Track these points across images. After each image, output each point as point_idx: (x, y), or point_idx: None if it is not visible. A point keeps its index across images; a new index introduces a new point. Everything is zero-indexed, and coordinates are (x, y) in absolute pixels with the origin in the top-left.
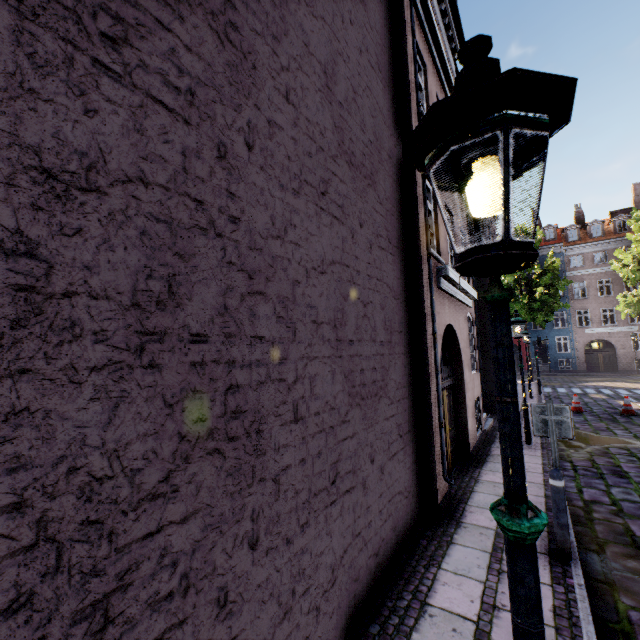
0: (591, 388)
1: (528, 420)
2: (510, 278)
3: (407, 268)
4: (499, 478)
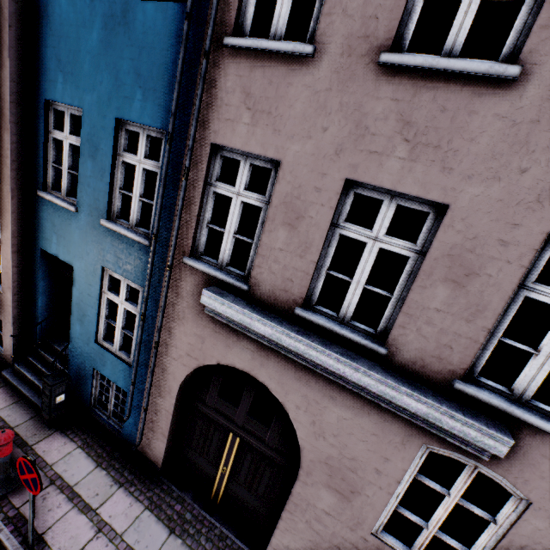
0: None
1: None
2: None
3: None
4: None
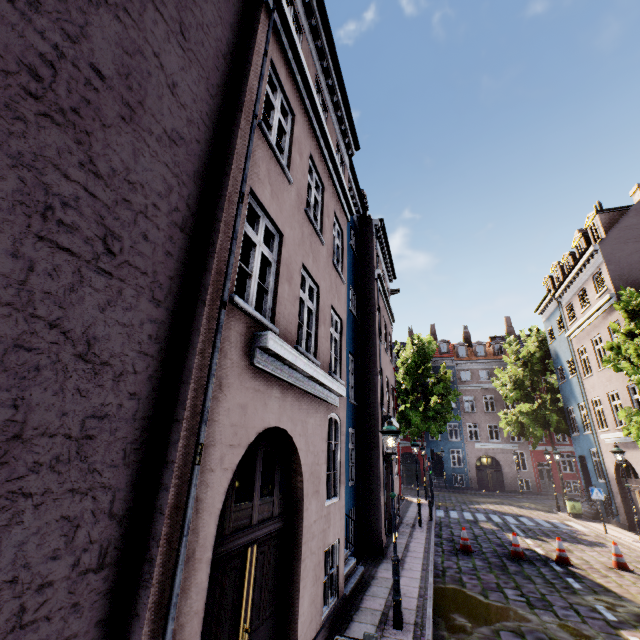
0: (482, 512)
1: (398, 584)
2: (408, 383)
3: (175, 317)
4: None
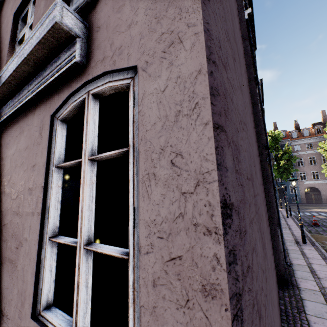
0: (314, 212)
1: (303, 230)
2: None
3: (259, 154)
4: (302, 262)
